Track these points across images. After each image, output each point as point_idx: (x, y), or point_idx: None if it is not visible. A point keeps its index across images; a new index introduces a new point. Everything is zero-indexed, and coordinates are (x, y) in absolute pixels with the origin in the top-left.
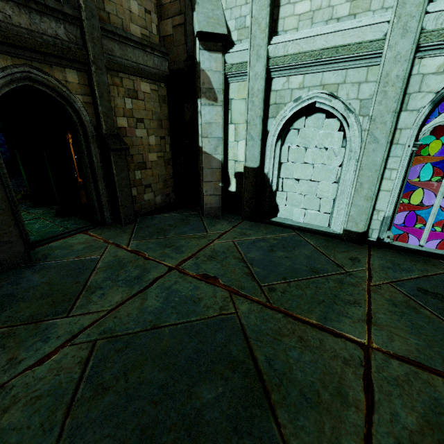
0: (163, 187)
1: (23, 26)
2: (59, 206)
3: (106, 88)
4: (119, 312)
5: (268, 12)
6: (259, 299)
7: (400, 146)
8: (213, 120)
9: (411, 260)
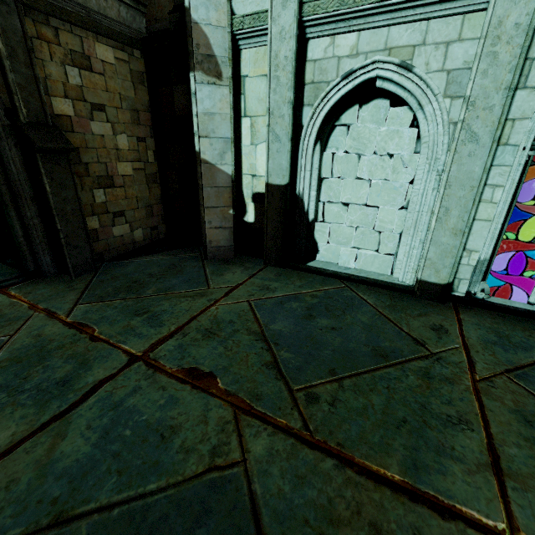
0: (146, 216)
1: None
2: None
3: (23, 41)
4: None
5: None
6: (289, 422)
7: (511, 147)
8: (216, 109)
9: (523, 328)
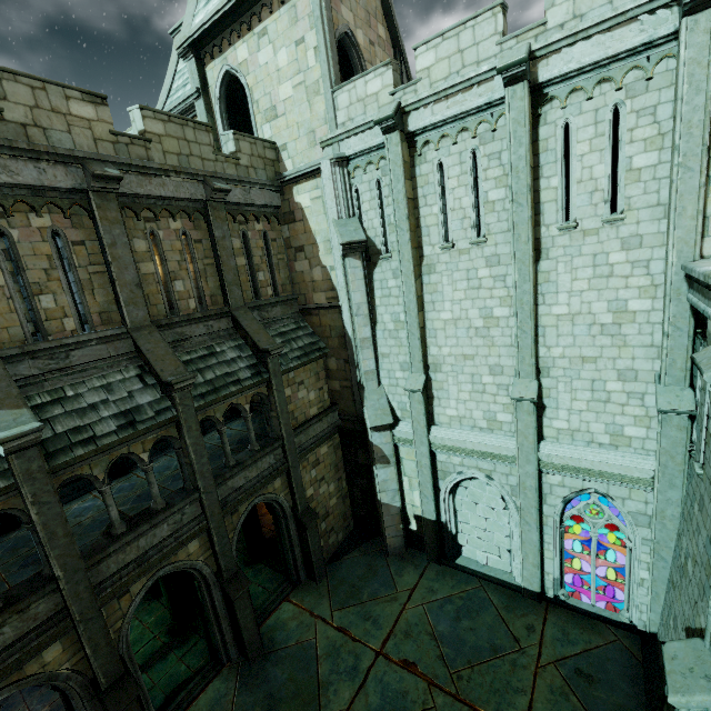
0: (343, 522)
1: (254, 476)
2: (247, 554)
3: (300, 477)
4: (354, 710)
5: (424, 418)
6: (450, 690)
7: (549, 527)
8: (388, 477)
9: (581, 626)
